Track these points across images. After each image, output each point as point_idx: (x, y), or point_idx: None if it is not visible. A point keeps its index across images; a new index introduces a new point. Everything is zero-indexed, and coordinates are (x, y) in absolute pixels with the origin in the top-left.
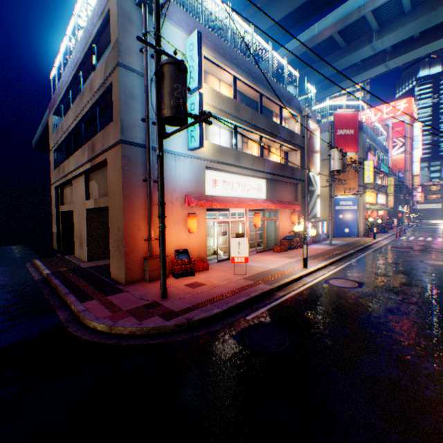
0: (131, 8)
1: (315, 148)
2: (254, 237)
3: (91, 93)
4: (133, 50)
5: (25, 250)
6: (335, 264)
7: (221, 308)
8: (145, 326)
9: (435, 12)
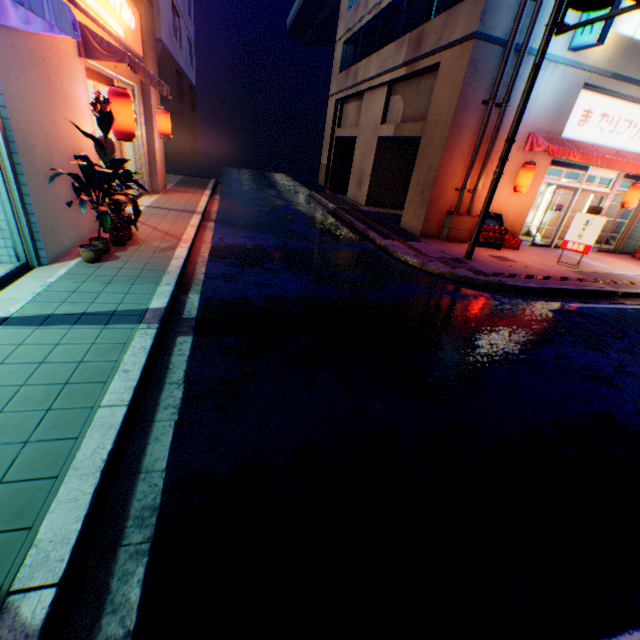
0: None
1: None
2: (603, 228)
3: None
4: None
5: (291, 181)
6: None
7: (538, 285)
8: (456, 273)
9: None
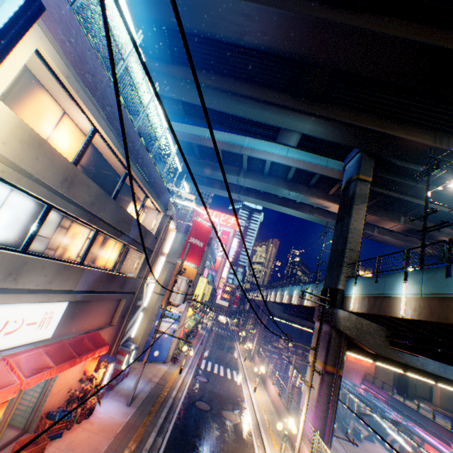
0: None
1: (165, 251)
2: None
3: None
4: None
5: None
6: None
7: None
8: None
9: (278, 187)
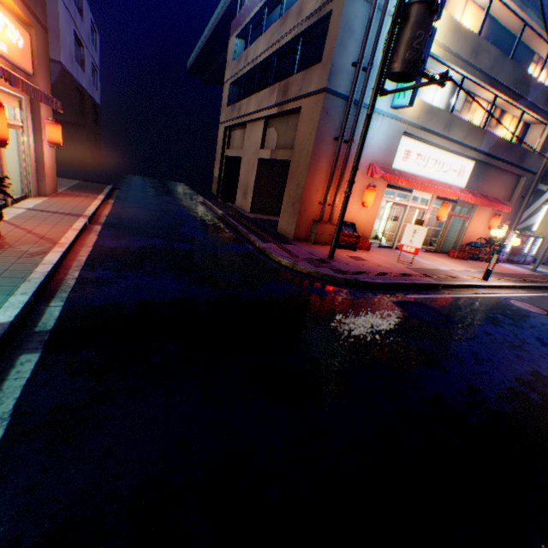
0: None
1: None
2: (427, 234)
3: (297, 19)
4: None
5: (188, 189)
6: (527, 290)
7: (384, 281)
8: (320, 272)
9: None
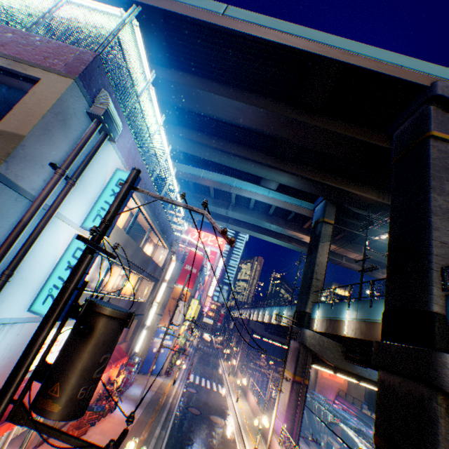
0: (78, 111)
1: (167, 279)
2: None
3: None
4: (41, 159)
5: None
6: None
7: None
8: None
9: (260, 220)
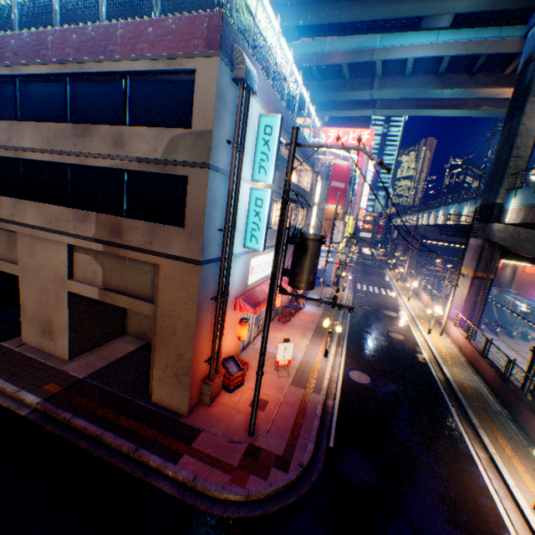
0: (227, 84)
1: (316, 202)
2: None
3: (115, 147)
4: (222, 143)
5: None
6: (339, 344)
7: (311, 441)
8: (278, 486)
9: (425, 90)
